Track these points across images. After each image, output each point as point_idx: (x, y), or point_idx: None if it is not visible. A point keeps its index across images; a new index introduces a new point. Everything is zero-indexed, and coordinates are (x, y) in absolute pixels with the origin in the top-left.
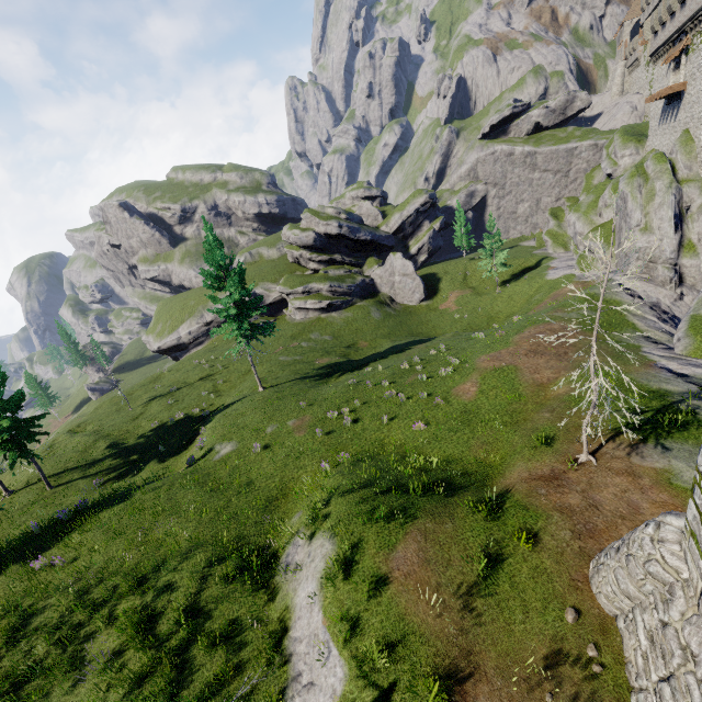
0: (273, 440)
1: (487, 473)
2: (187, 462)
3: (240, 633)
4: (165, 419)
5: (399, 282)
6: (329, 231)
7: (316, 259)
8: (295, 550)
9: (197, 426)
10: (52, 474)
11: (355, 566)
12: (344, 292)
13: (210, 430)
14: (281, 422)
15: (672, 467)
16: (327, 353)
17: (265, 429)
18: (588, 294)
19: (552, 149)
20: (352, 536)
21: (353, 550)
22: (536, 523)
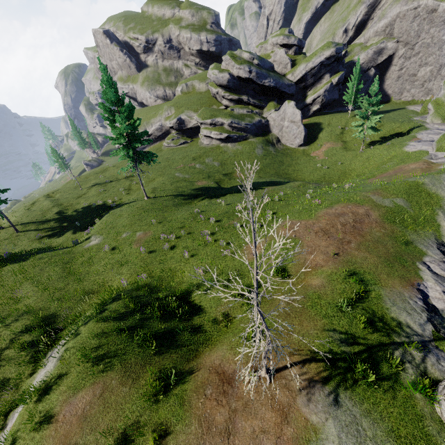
0: (120, 245)
1: (211, 336)
2: (72, 243)
3: (2, 391)
4: (92, 202)
5: (287, 127)
6: (241, 75)
7: (228, 97)
8: (59, 346)
9: (104, 213)
10: (23, 222)
11: (47, 395)
12: (242, 128)
13: (99, 222)
14: (134, 231)
15: (323, 429)
16: (208, 177)
17: (123, 233)
18: (416, 182)
19: None
20: (65, 367)
21: (57, 380)
22: (176, 425)
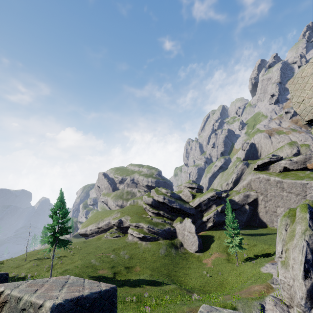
0: None
1: None
2: None
3: None
4: (19, 273)
5: (187, 235)
6: (159, 200)
7: (151, 211)
8: None
9: None
10: None
11: None
12: (155, 232)
13: None
14: None
15: None
16: (112, 267)
17: None
18: (230, 305)
19: (292, 181)
20: None
21: None
22: None
